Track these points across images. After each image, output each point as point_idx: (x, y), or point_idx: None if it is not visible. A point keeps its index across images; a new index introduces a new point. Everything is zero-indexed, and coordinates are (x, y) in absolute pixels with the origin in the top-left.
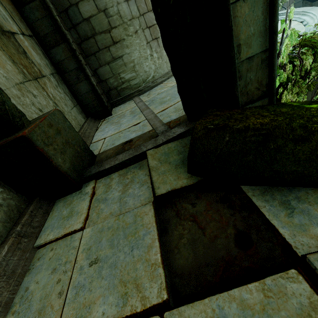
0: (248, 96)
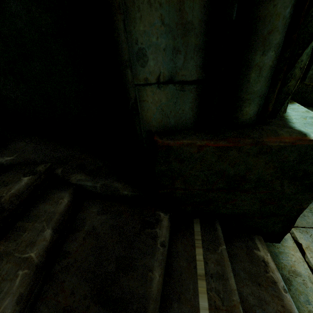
0: (310, 80)
